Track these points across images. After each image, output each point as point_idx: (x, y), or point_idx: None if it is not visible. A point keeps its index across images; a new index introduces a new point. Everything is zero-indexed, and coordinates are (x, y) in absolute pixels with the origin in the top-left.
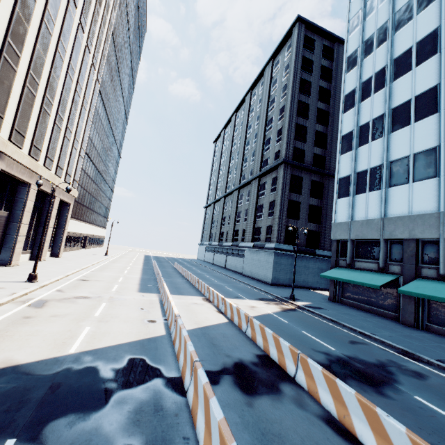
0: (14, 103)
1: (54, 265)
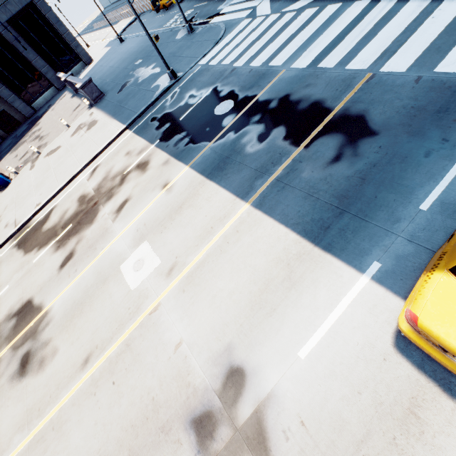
0: None
1: None
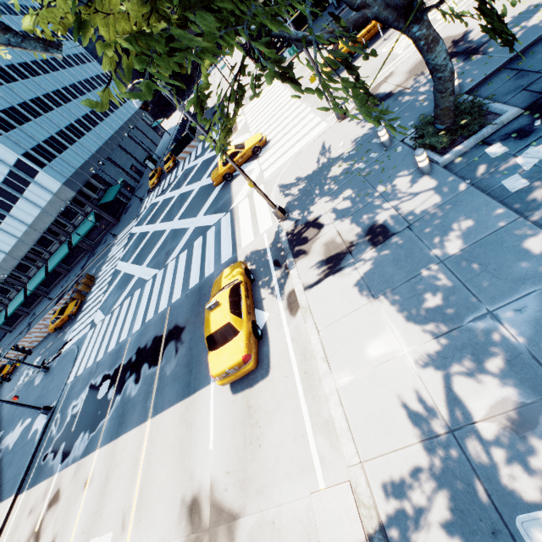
0: None
1: None
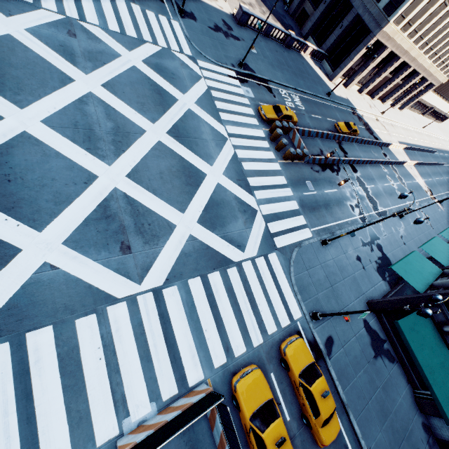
0: (446, 41)
1: (393, 113)
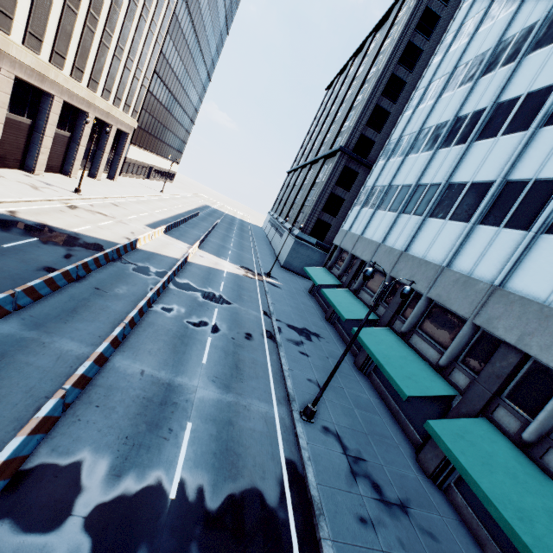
0: (76, 43)
1: (103, 186)
